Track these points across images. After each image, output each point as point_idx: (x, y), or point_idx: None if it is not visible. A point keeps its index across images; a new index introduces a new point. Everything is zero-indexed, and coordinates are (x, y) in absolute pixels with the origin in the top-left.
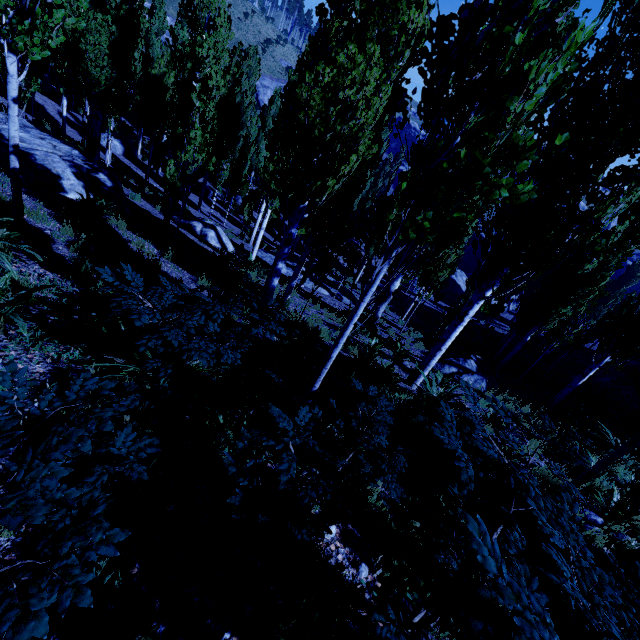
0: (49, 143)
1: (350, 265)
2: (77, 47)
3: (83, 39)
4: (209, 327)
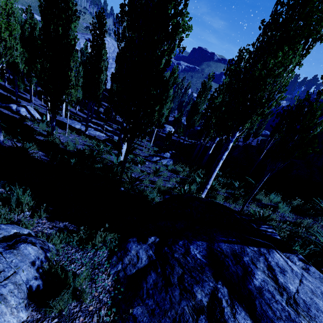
0: None
1: (106, 117)
2: None
3: None
4: None
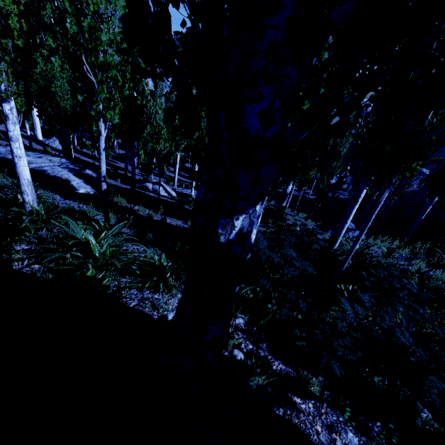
0: (46, 159)
1: None
2: (48, 90)
3: (53, 85)
4: (291, 252)
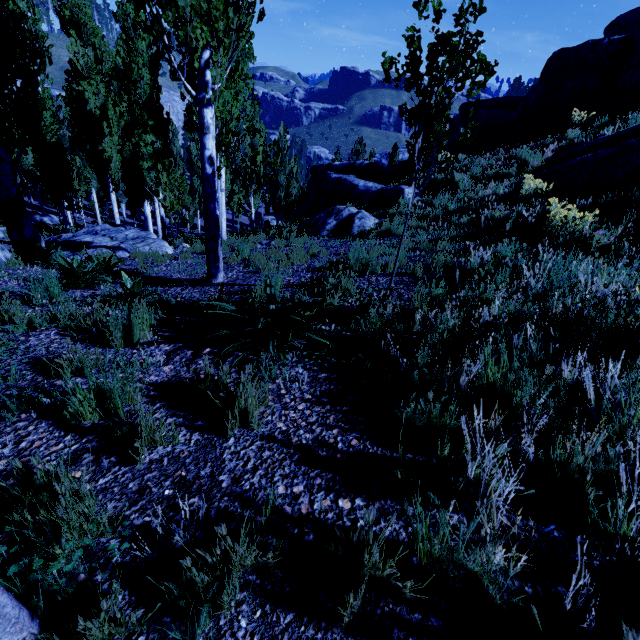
0: None
1: (132, 210)
2: None
3: None
4: None
